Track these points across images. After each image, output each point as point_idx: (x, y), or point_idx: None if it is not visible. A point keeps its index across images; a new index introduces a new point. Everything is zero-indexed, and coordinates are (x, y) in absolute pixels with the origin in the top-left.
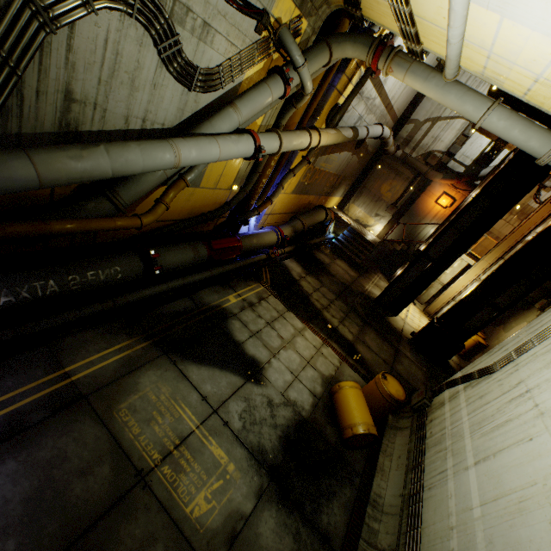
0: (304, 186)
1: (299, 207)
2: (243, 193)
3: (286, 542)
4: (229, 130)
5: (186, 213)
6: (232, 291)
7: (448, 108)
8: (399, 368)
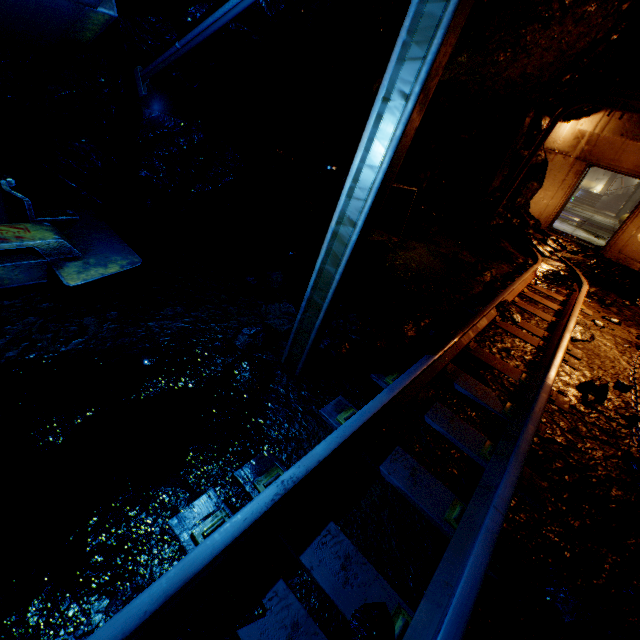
0: None
1: None
2: None
3: None
4: None
5: None
6: None
7: None
8: None
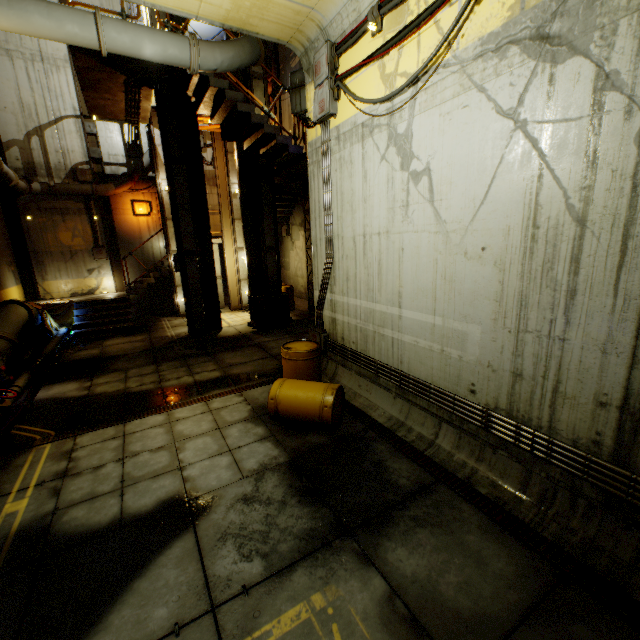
0: None
1: None
2: None
3: (425, 539)
4: None
5: None
6: None
7: (47, 37)
8: (277, 351)
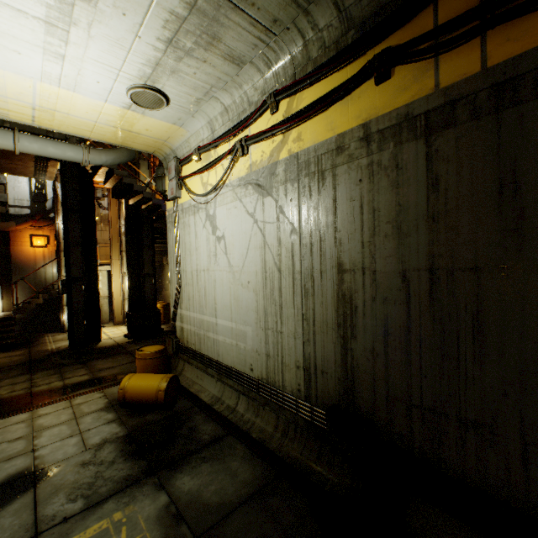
0: None
1: None
2: None
3: (205, 469)
4: None
5: None
6: None
7: None
8: None
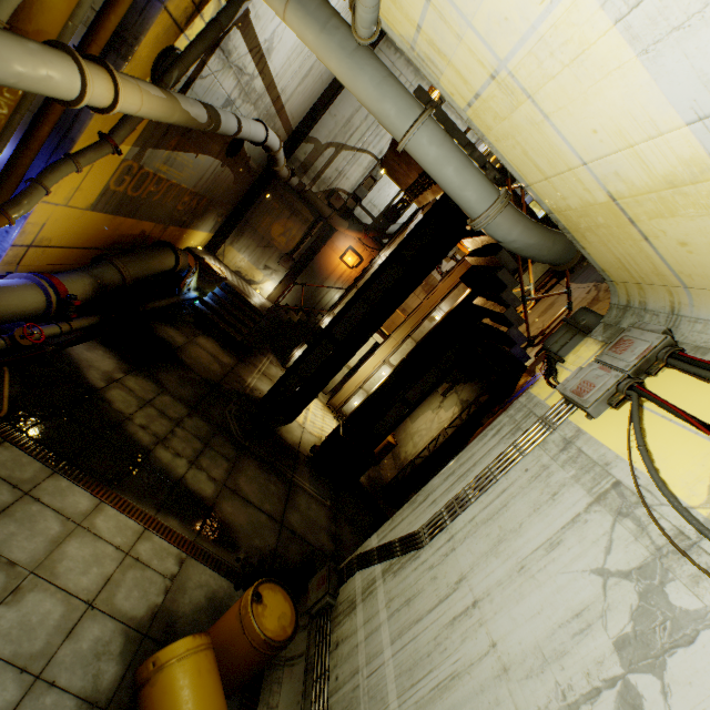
0: (123, 200)
1: (119, 238)
2: None
3: None
4: None
5: None
6: None
7: (361, 100)
8: (294, 520)
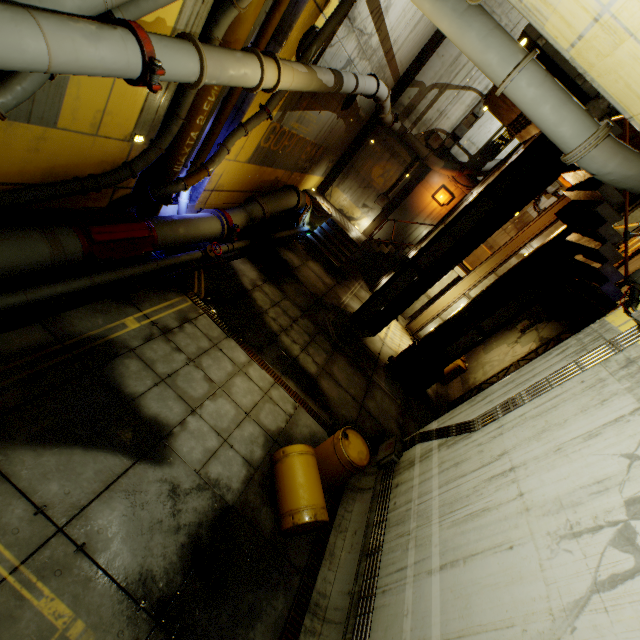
0: (267, 154)
1: (261, 184)
2: (155, 150)
3: None
4: (81, 10)
5: (38, 174)
6: (133, 310)
7: (466, 53)
8: (371, 405)
